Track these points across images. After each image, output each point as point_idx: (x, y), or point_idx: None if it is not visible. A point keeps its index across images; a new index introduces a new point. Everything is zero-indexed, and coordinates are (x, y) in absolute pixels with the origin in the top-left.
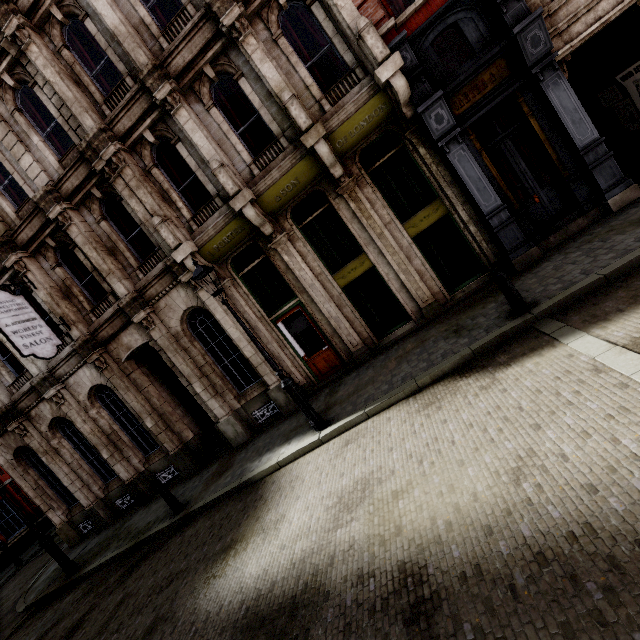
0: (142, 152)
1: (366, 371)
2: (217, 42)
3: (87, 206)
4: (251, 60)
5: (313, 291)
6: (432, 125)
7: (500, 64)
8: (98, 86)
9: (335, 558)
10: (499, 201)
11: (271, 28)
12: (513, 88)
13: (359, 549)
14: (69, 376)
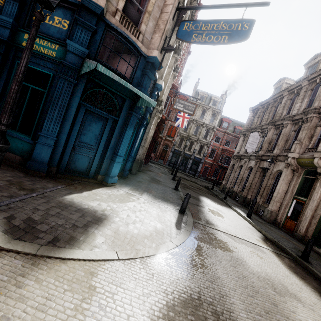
0: None
1: (282, 233)
2: None
3: (295, 125)
4: None
5: (311, 202)
6: None
7: None
8: None
9: (207, 205)
10: None
11: None
12: None
13: (208, 206)
14: (251, 160)
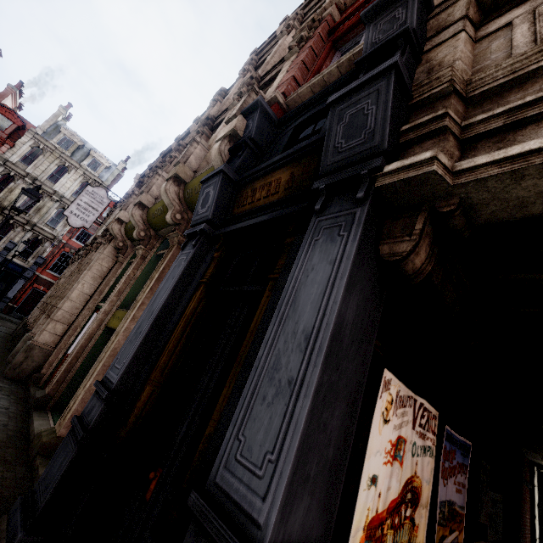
0: None
1: None
2: None
3: None
4: None
5: (104, 305)
6: (200, 204)
7: (311, 163)
8: None
9: None
10: (118, 377)
11: None
12: (292, 209)
13: None
14: None
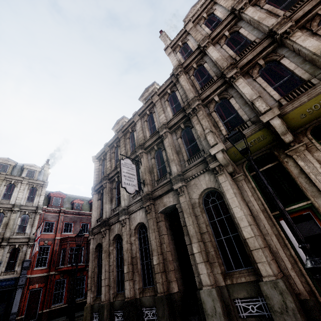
0: (210, 106)
1: None
2: (270, 47)
3: (176, 132)
4: (294, 44)
5: None
6: None
7: None
8: (200, 86)
9: None
10: None
11: (312, 28)
12: None
13: None
14: (133, 212)
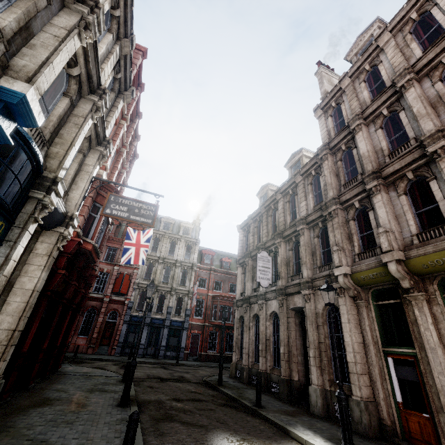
0: (349, 211)
1: None
2: (422, 159)
3: (313, 229)
4: (442, 171)
5: (432, 354)
6: None
7: None
8: (346, 177)
9: None
10: None
11: None
12: None
13: None
14: (269, 299)
